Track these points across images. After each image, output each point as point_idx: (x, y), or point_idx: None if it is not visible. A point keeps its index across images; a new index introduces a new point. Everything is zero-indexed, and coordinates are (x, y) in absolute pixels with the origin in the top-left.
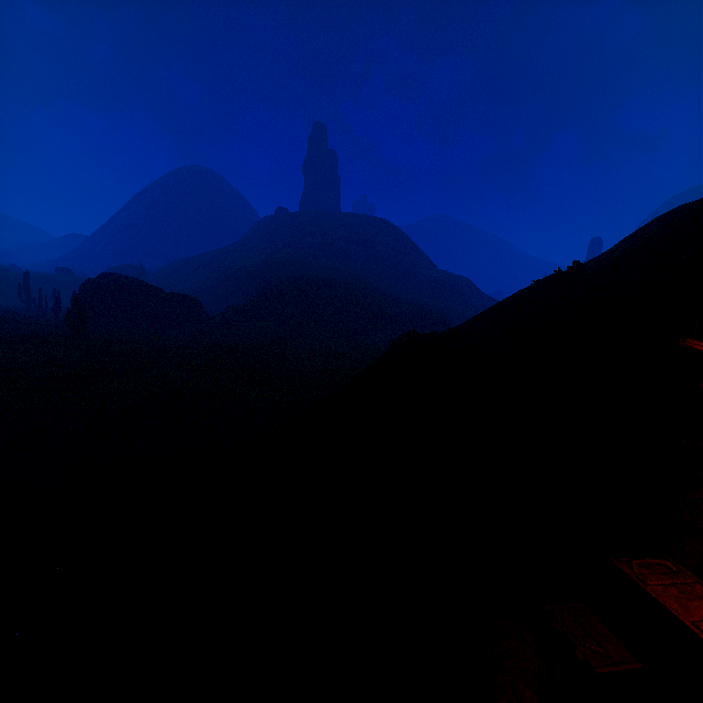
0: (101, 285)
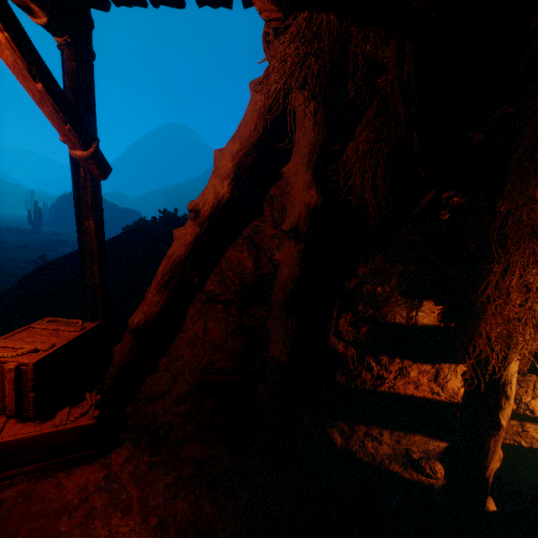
0: (70, 198)
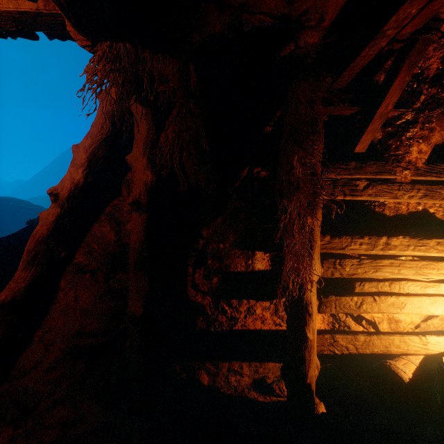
0: None
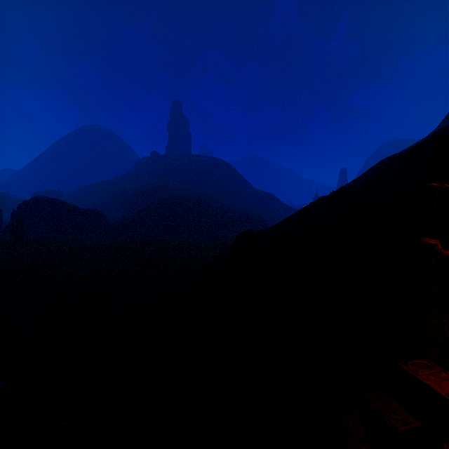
0: (34, 204)
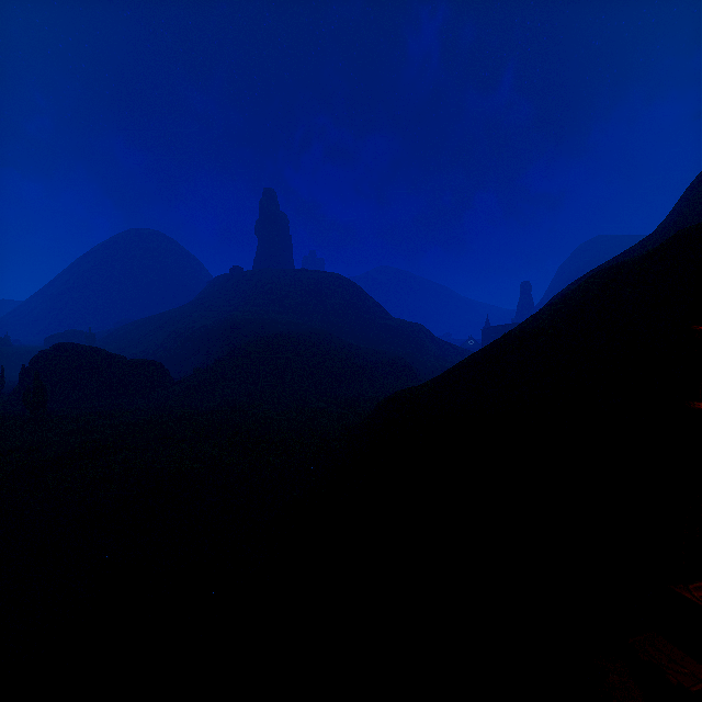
0: (56, 356)
